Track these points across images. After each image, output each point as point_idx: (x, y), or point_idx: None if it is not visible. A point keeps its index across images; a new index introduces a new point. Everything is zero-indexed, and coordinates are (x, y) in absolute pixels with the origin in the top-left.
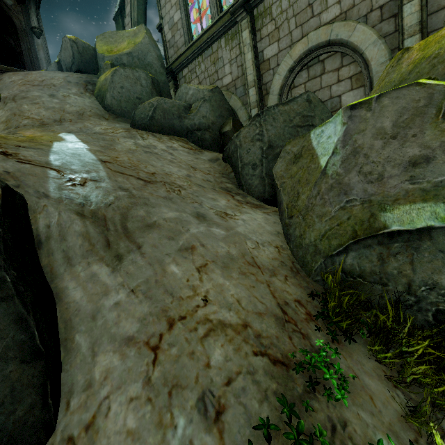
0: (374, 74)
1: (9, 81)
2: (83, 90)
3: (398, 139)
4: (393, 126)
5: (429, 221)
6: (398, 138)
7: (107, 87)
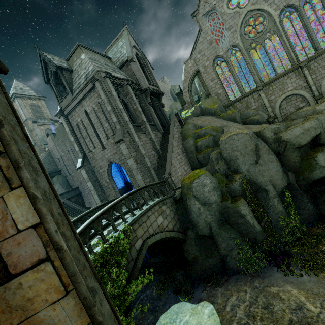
0: (308, 99)
1: (199, 123)
2: (224, 120)
3: None
4: None
5: None
6: None
7: (234, 117)
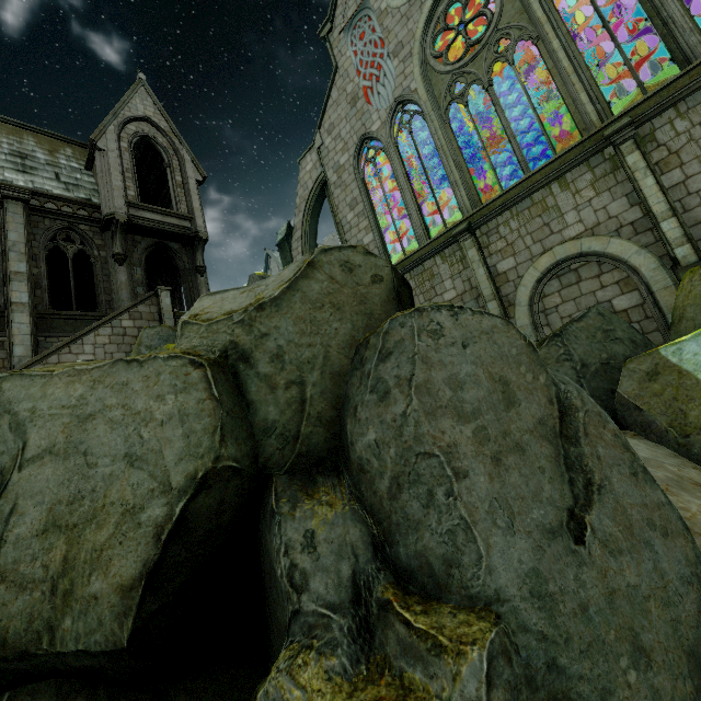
0: (648, 279)
1: None
2: None
3: None
4: None
5: None
6: None
7: None
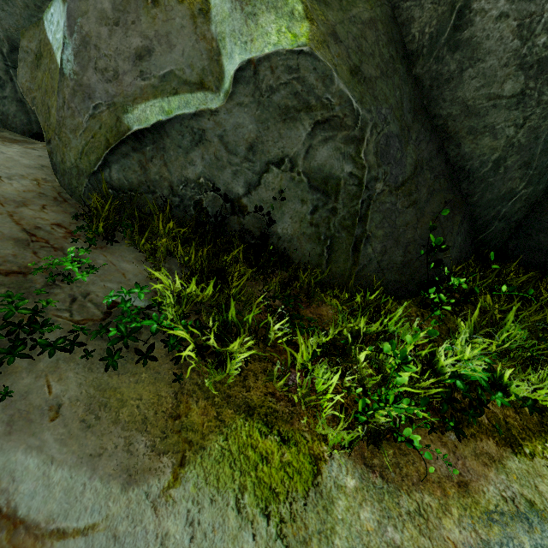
0: None
1: None
2: None
3: (121, 26)
4: (113, 8)
5: (158, 116)
6: (121, 25)
7: None
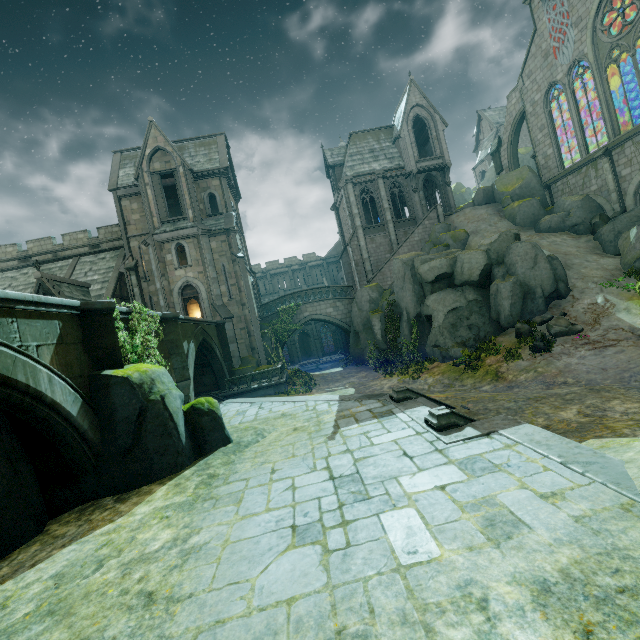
0: None
1: (459, 221)
2: (499, 217)
3: None
4: None
5: None
6: None
7: (515, 214)
